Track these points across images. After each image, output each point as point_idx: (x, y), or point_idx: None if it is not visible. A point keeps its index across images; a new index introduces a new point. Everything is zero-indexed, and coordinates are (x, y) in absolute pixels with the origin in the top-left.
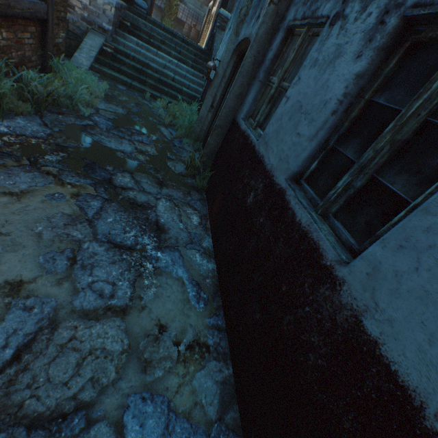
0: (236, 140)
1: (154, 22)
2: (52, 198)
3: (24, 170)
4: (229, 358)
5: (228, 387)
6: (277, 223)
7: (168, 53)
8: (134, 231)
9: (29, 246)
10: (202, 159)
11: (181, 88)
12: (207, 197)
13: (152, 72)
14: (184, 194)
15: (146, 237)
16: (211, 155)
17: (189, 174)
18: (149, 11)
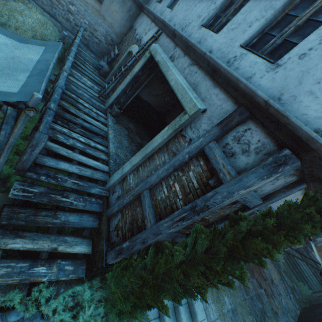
0: (320, 304)
1: (310, 256)
2: (277, 273)
3: (273, 266)
4: (296, 319)
5: (295, 319)
6: (320, 313)
7: (309, 268)
8: (286, 291)
9: (275, 276)
10: (306, 301)
11: (307, 281)
12: (301, 308)
13: (299, 267)
14: (296, 300)
15: (287, 294)
16: (309, 302)
17: (299, 300)
18: (310, 252)
